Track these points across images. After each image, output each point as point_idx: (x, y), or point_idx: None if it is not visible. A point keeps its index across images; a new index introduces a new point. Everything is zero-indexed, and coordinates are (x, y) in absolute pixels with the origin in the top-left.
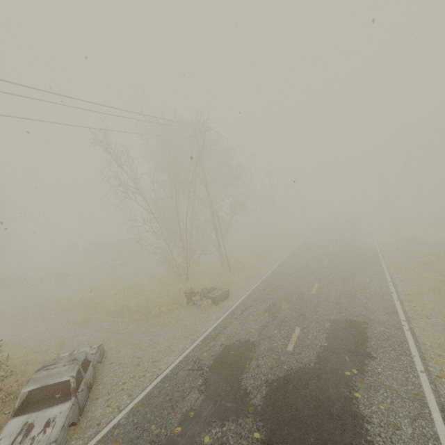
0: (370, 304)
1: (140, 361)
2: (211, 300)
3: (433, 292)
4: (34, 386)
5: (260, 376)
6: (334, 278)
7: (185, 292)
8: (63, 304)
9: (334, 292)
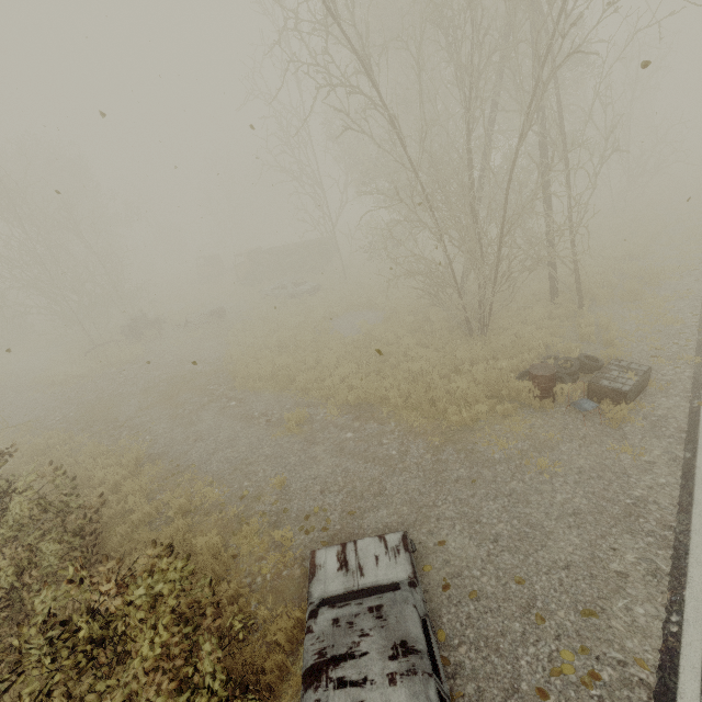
0: None
1: (532, 596)
2: (612, 395)
3: None
4: None
5: None
6: None
7: (537, 375)
8: (244, 379)
9: None
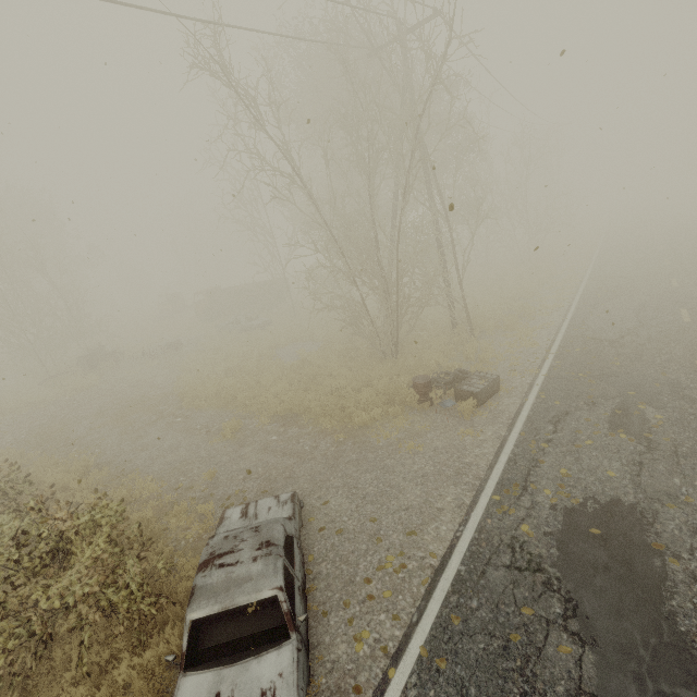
0: None
1: (378, 528)
2: (469, 397)
3: None
4: (209, 610)
5: None
6: None
7: (416, 383)
8: (191, 399)
9: None
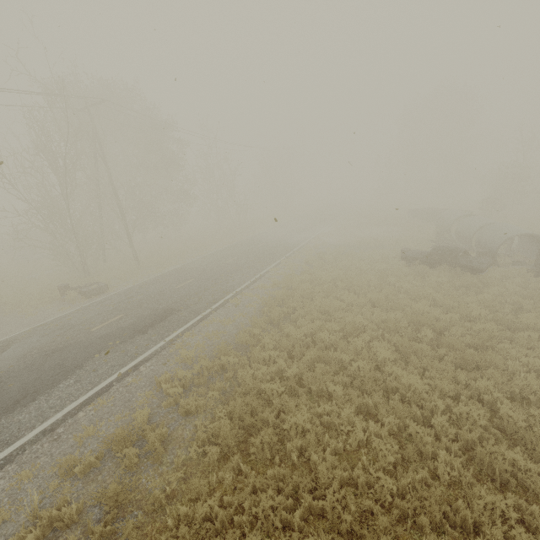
0: (207, 297)
1: None
2: (83, 294)
3: (272, 287)
4: None
5: (45, 348)
6: (215, 274)
7: (57, 286)
8: None
9: (194, 287)
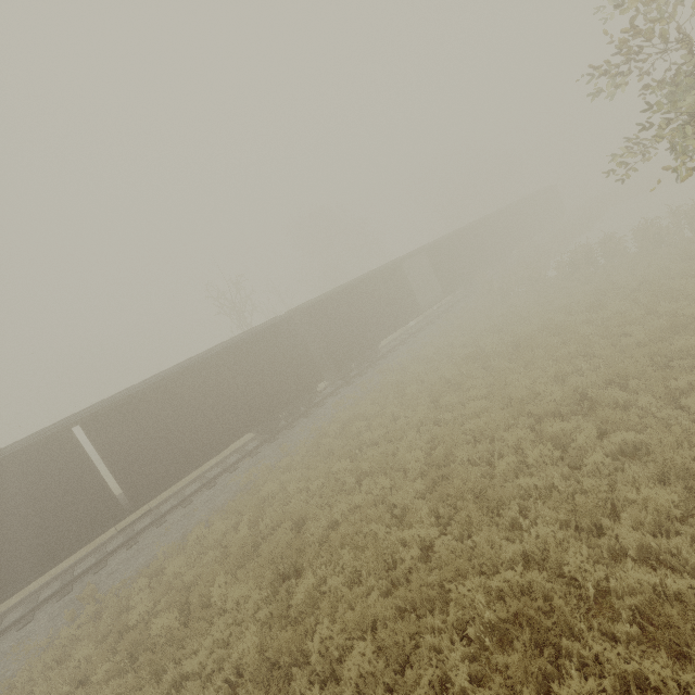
0: None
1: None
2: None
3: None
4: None
5: None
6: None
7: None
8: None
9: None
